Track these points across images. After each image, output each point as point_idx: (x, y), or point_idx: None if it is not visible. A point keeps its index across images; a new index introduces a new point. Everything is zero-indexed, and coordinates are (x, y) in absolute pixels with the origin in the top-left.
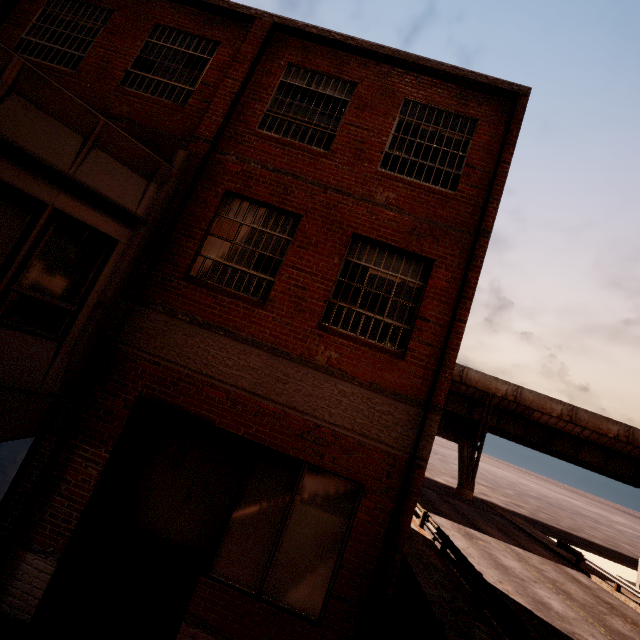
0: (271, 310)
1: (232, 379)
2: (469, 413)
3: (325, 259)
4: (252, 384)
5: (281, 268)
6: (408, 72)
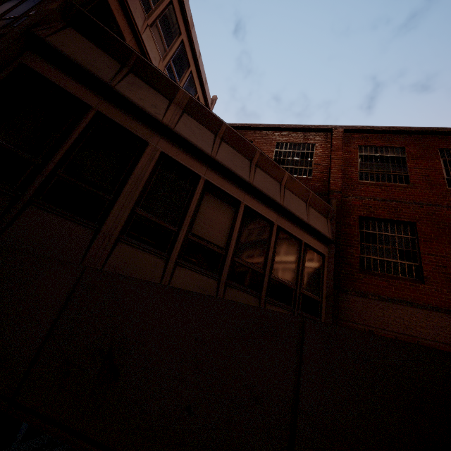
0: (430, 284)
1: (430, 336)
2: None
3: (447, 246)
4: (447, 338)
5: (421, 256)
6: (431, 136)
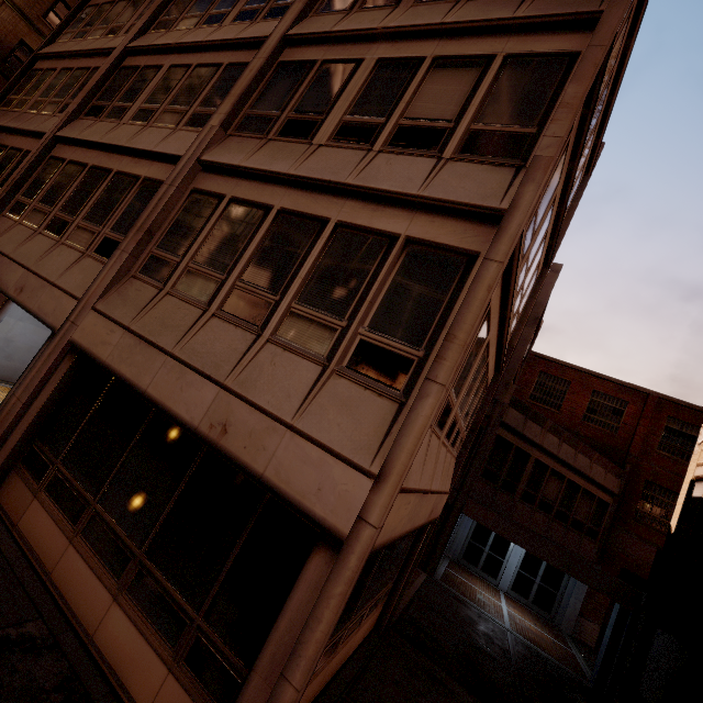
0: None
1: None
2: None
3: None
4: None
5: None
6: None
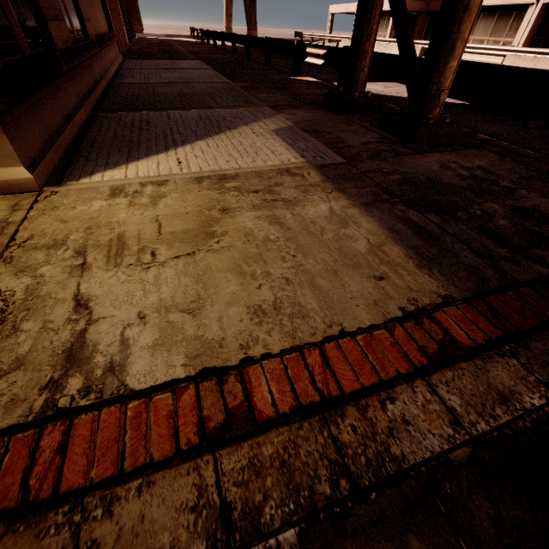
0: None
1: None
2: None
3: None
4: None
5: None
6: None
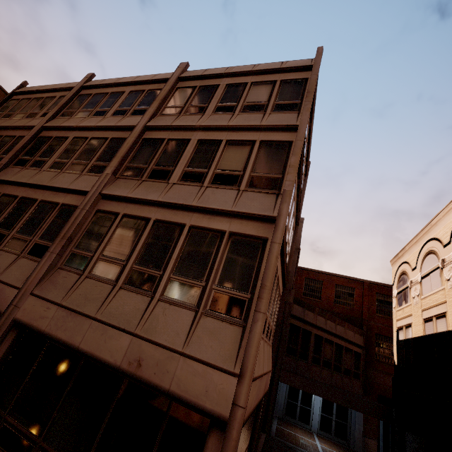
0: None
1: None
2: None
3: None
4: None
5: None
6: None
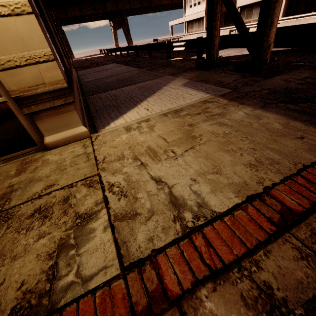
0: None
1: None
2: (117, 7)
3: None
4: None
5: None
6: None
